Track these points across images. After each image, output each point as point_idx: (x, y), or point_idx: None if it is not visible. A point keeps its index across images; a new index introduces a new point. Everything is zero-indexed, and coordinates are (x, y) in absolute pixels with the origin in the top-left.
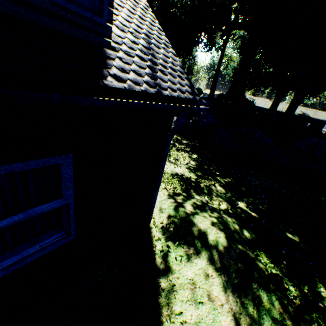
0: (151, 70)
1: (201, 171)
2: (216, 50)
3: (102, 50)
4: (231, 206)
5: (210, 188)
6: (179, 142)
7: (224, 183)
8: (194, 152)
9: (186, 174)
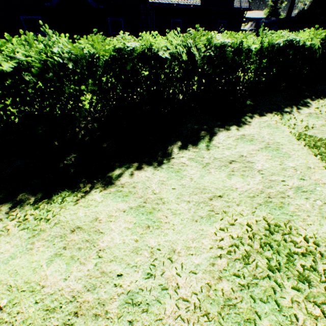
0: (240, 4)
1: None
2: None
3: (233, 2)
4: None
5: None
6: None
7: None
8: None
9: None
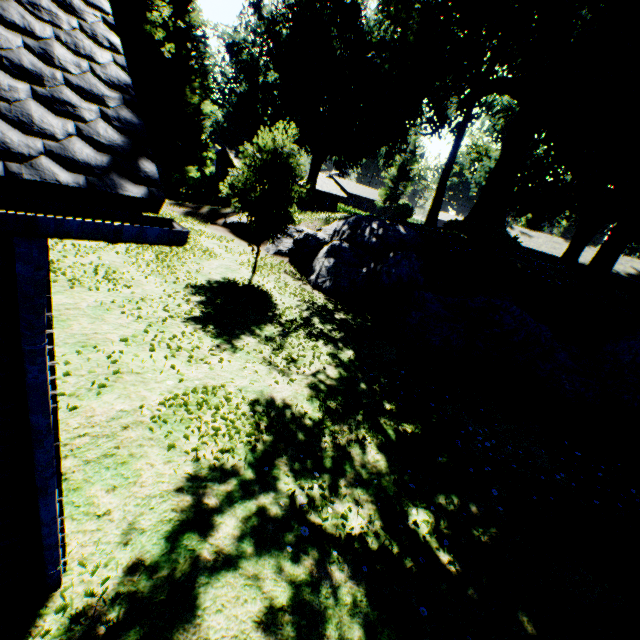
0: None
1: (346, 397)
2: (452, 133)
3: None
4: (385, 521)
5: (345, 452)
6: (325, 317)
7: (394, 437)
8: (350, 343)
9: (297, 403)
